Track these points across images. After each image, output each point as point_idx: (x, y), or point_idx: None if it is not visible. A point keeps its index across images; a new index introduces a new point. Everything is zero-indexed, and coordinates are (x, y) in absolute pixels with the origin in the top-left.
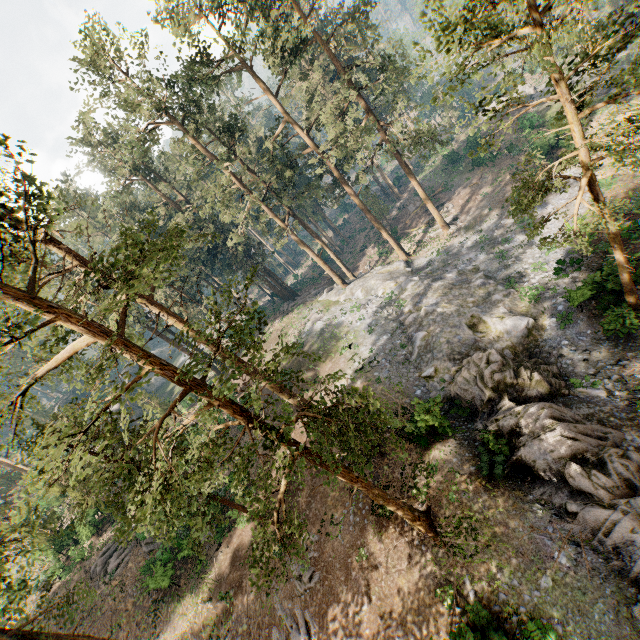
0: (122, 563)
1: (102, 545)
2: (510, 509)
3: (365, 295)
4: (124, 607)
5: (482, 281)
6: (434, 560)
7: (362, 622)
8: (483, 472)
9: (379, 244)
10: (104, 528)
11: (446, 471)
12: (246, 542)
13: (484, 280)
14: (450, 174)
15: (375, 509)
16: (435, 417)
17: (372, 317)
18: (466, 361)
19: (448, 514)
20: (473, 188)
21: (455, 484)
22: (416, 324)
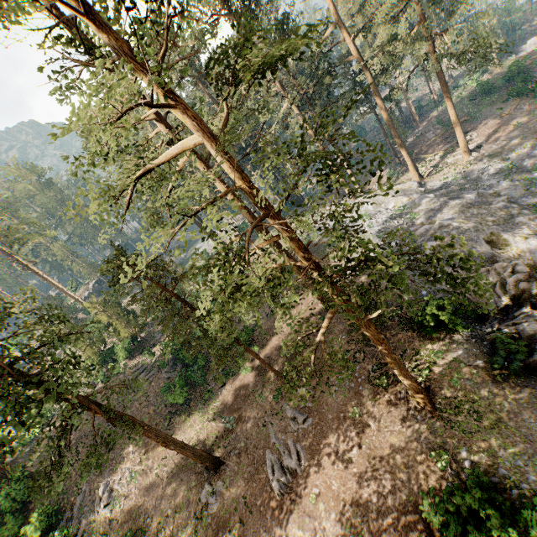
0: (147, 381)
1: (133, 366)
2: (520, 402)
3: (375, 207)
4: (147, 411)
5: (504, 204)
6: (429, 429)
7: (350, 463)
8: (495, 365)
9: (391, 166)
10: (134, 355)
11: (450, 360)
12: (247, 385)
13: (506, 204)
14: (478, 105)
15: (371, 380)
16: (449, 311)
17: (381, 225)
18: (484, 269)
19: (449, 395)
20: (504, 118)
21: (459, 372)
22: (427, 235)
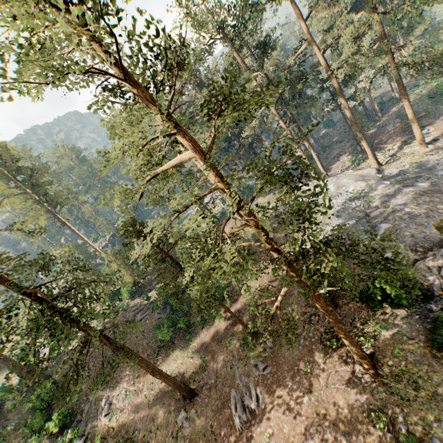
0: (143, 319)
1: (133, 305)
2: None
3: (336, 189)
4: (141, 343)
5: None
6: (371, 392)
7: (300, 411)
8: (434, 342)
9: (353, 153)
10: (135, 297)
11: (394, 332)
12: (220, 332)
13: None
14: (436, 102)
15: (323, 341)
16: (395, 289)
17: (341, 206)
18: (431, 253)
19: (390, 363)
20: None
21: (402, 344)
22: (381, 217)
